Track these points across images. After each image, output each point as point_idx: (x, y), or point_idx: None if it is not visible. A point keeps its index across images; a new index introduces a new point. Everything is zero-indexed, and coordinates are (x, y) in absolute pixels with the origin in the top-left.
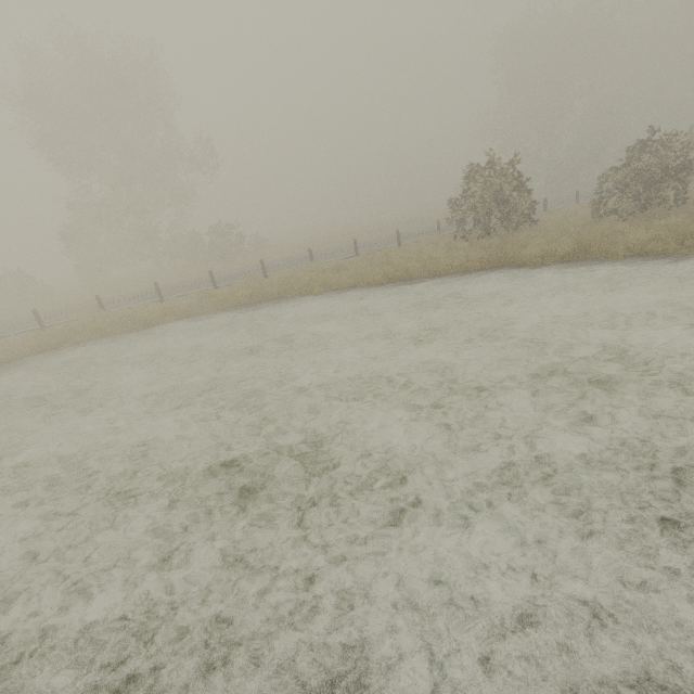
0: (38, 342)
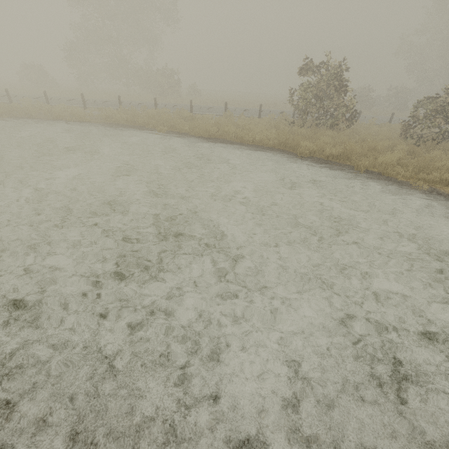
0: None
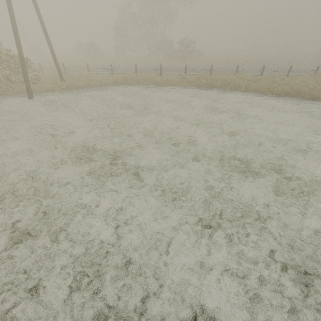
0: (116, 80)
